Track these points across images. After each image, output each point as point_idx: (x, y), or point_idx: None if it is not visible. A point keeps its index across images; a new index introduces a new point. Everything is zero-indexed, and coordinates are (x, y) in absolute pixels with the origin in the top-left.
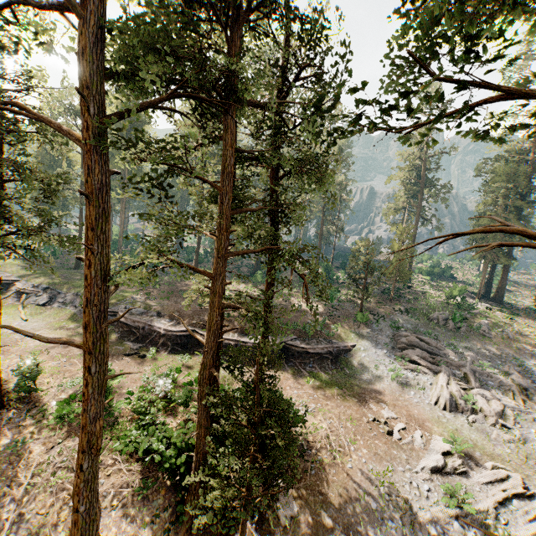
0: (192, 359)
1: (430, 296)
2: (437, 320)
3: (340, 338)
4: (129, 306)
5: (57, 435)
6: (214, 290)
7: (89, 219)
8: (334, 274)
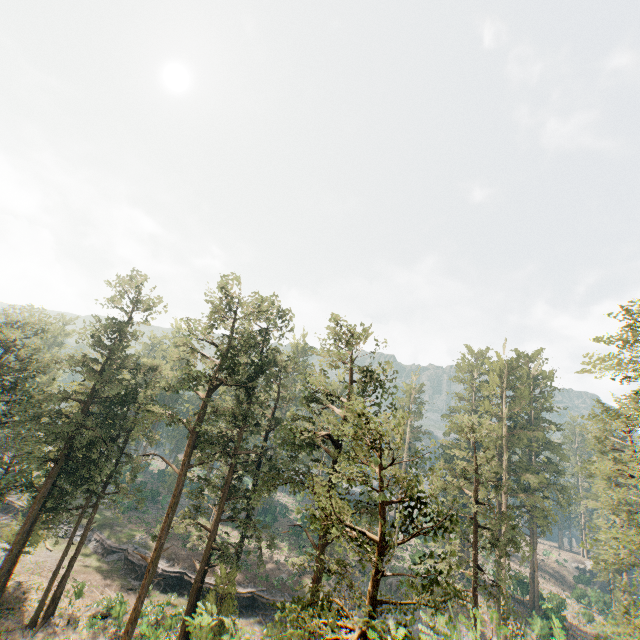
0: (177, 599)
1: (402, 562)
2: (391, 585)
3: (303, 594)
4: (137, 545)
5: (86, 638)
6: (210, 538)
7: (171, 503)
8: None
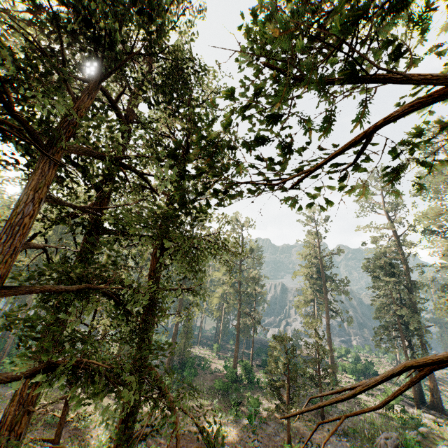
0: None
1: (364, 405)
2: None
3: None
4: None
5: None
6: None
7: None
8: (254, 375)
